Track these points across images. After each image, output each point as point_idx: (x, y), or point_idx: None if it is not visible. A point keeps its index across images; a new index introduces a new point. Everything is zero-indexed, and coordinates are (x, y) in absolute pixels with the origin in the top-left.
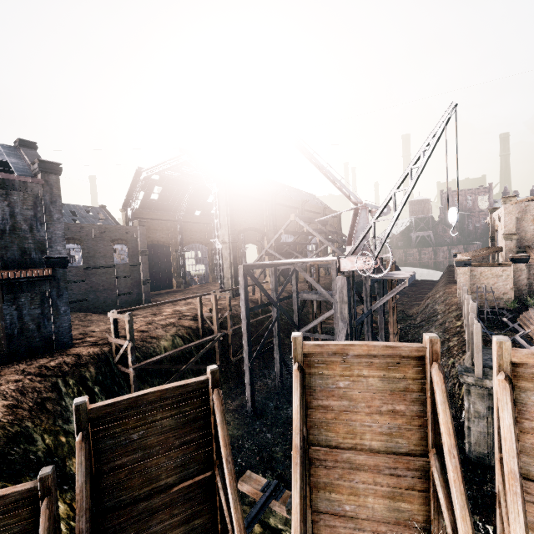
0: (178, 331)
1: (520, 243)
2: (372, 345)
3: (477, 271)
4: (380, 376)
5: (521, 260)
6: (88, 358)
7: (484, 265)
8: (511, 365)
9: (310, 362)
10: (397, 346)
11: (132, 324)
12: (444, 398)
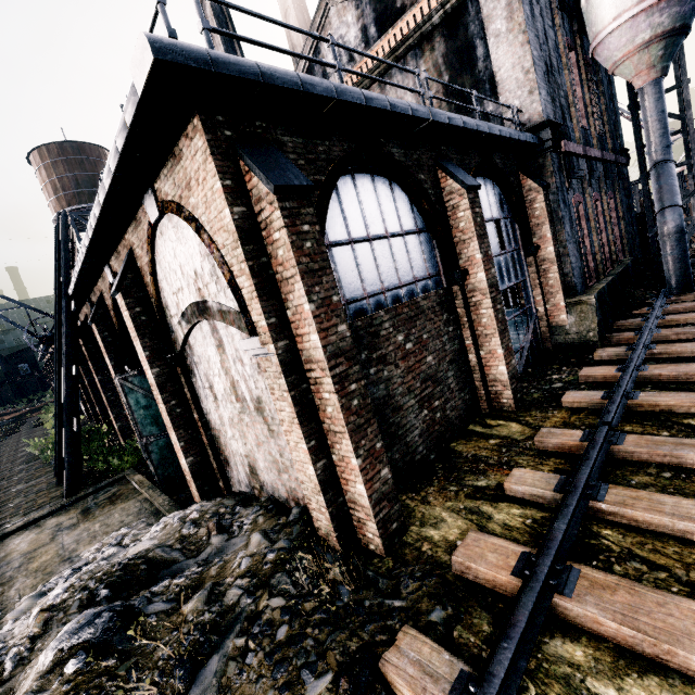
0: None
1: None
2: None
3: None
4: None
5: None
6: None
7: None
8: None
9: None
10: None
11: None
12: None
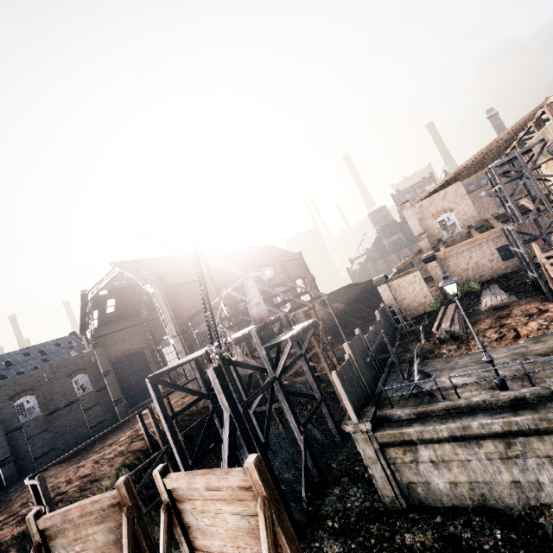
0: (126, 459)
1: (431, 239)
2: (83, 504)
3: (395, 284)
4: (101, 530)
5: (430, 259)
6: (9, 540)
7: (397, 277)
8: (172, 491)
9: (51, 535)
10: (99, 499)
11: (45, 486)
12: (126, 544)
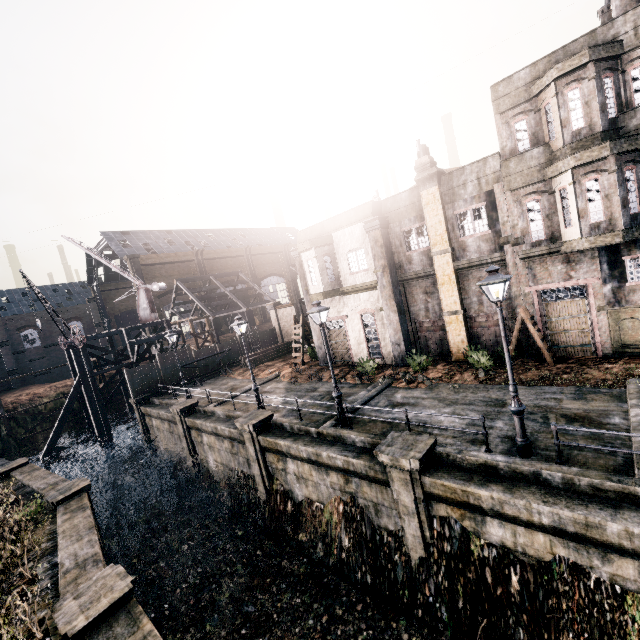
0: (66, 390)
1: None
2: None
3: (281, 312)
4: None
5: None
6: None
7: (282, 307)
8: None
9: None
10: None
11: None
12: None
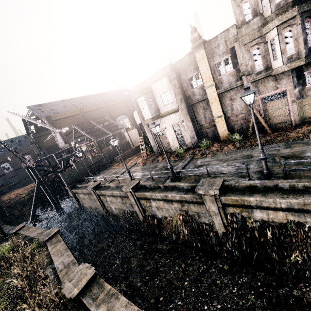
0: (32, 189)
1: None
2: None
3: (130, 132)
4: None
5: None
6: None
7: (130, 130)
8: None
9: None
10: None
11: None
12: None
